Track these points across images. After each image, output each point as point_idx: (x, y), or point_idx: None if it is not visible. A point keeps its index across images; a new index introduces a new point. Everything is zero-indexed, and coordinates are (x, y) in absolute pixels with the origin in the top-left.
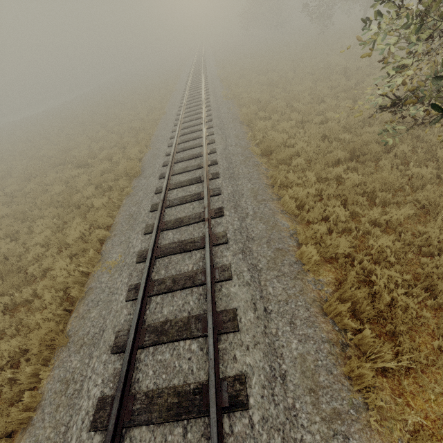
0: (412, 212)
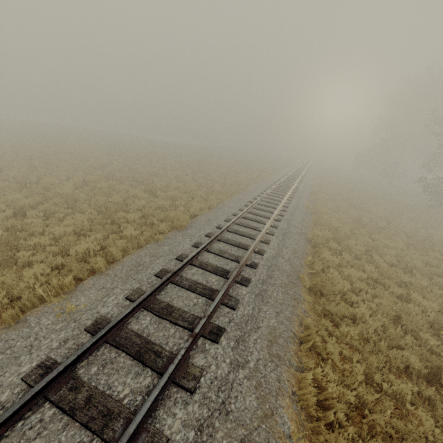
0: None
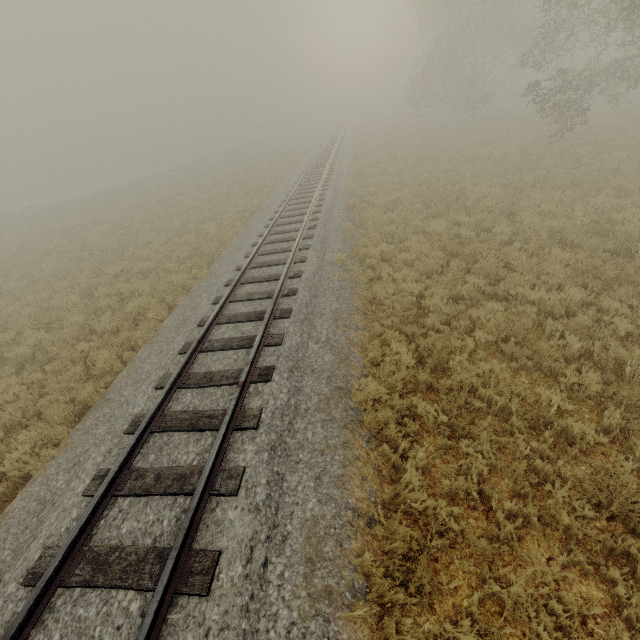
0: None
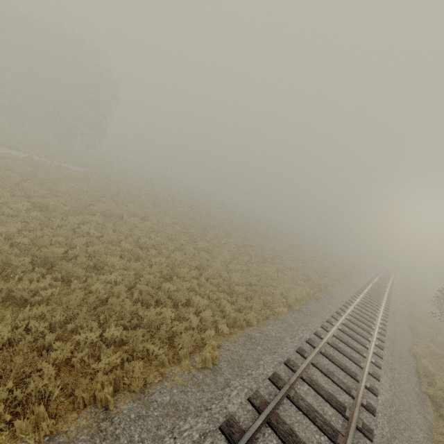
0: (443, 326)
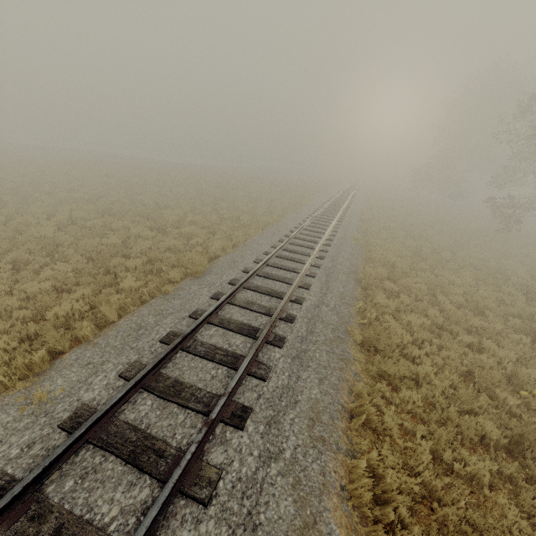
0: None
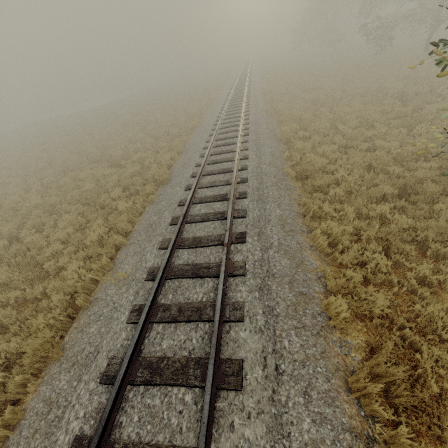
0: None
